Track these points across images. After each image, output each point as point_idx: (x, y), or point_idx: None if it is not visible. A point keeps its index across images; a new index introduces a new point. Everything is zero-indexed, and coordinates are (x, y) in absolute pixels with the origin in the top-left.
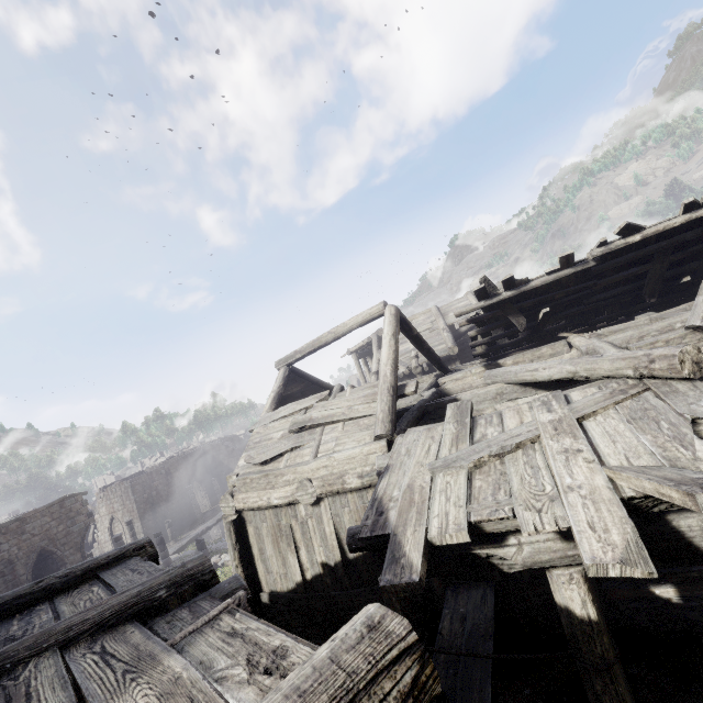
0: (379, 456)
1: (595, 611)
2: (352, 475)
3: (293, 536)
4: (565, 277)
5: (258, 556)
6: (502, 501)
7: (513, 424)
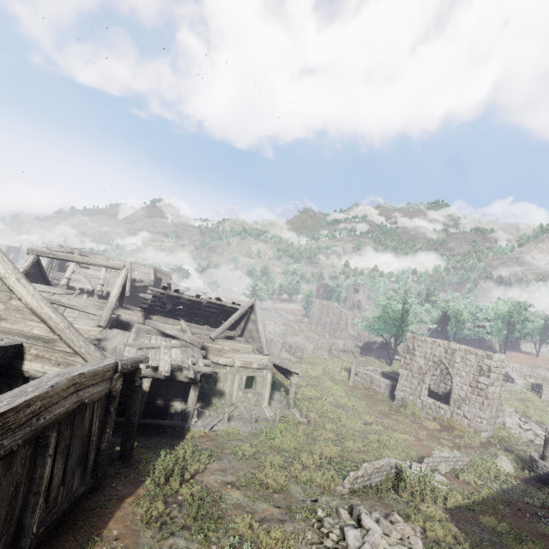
0: (100, 333)
1: (149, 389)
2: None
3: None
4: (194, 300)
5: None
6: None
7: (154, 342)
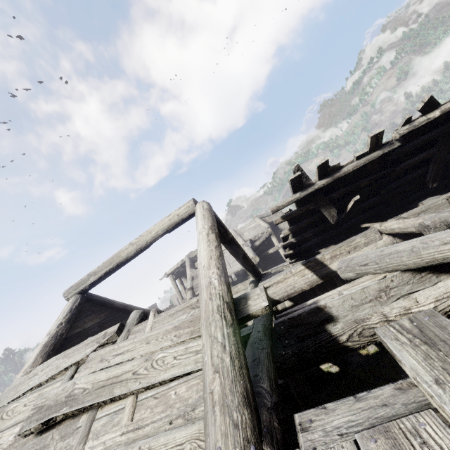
0: None
1: None
2: None
3: None
4: (370, 162)
5: None
6: None
7: None
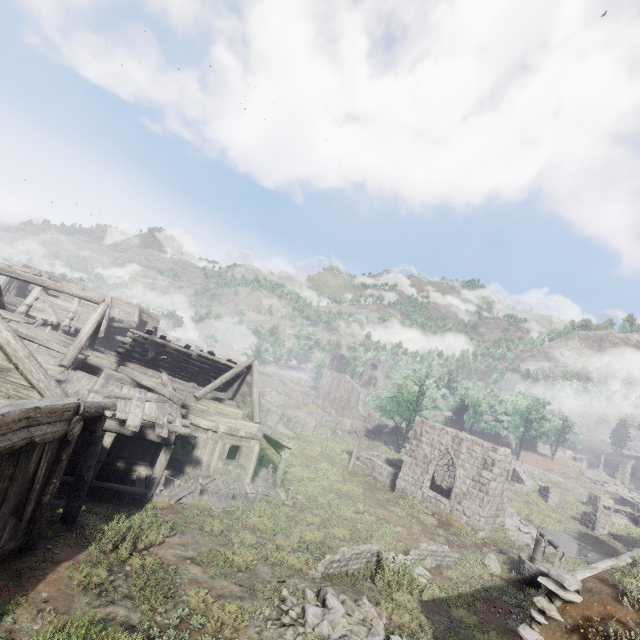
0: (60, 374)
1: (110, 446)
2: None
3: None
4: (183, 351)
5: None
6: None
7: (126, 392)
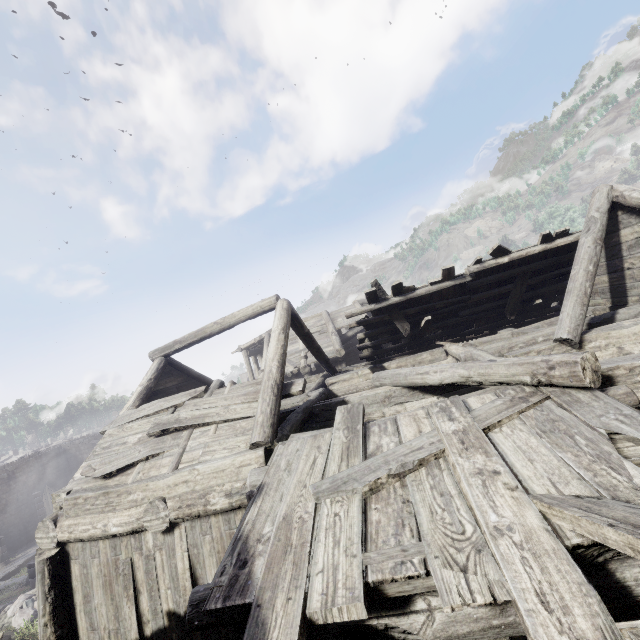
0: (253, 470)
1: None
2: (218, 492)
3: (134, 576)
4: (445, 289)
5: (81, 606)
6: (409, 547)
7: (411, 433)
